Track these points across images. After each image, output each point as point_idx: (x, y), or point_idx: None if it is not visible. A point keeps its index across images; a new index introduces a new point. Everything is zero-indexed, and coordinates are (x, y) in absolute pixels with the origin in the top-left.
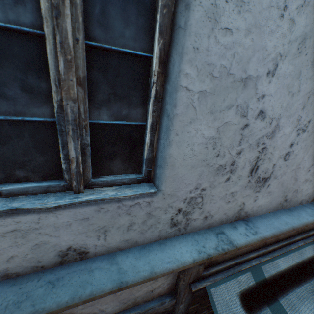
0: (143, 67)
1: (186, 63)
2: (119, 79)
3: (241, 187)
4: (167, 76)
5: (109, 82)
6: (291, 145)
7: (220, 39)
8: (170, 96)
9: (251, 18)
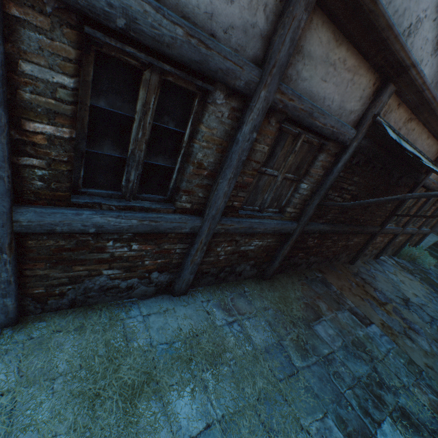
0: None
1: None
2: None
3: (431, 39)
4: None
5: None
6: None
7: None
8: None
9: None
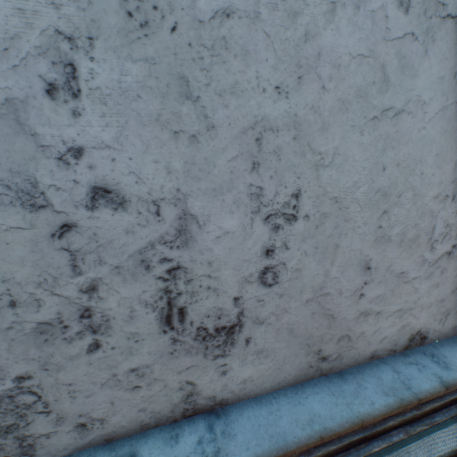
0: None
1: None
2: None
3: (158, 355)
4: None
5: None
6: (268, 253)
7: None
8: None
9: None
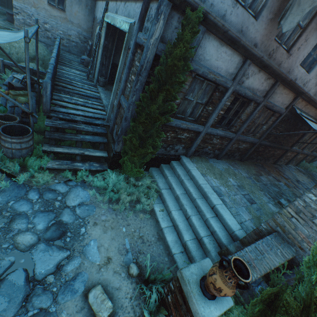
0: None
1: None
2: None
3: (314, 83)
4: None
5: None
6: None
7: None
8: None
9: None
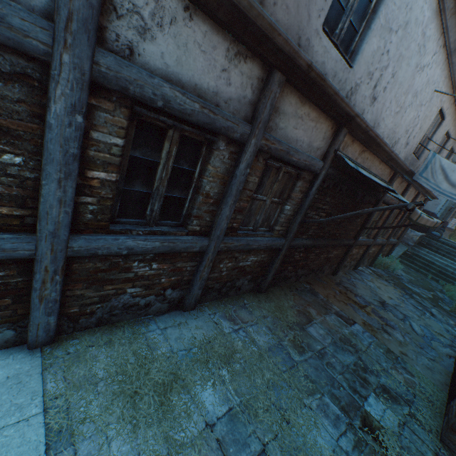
0: (367, 5)
1: (383, 9)
2: (361, 5)
3: (368, 96)
4: (374, 13)
5: (359, 4)
6: (387, 83)
7: (392, 6)
8: (374, 21)
9: (400, 4)
